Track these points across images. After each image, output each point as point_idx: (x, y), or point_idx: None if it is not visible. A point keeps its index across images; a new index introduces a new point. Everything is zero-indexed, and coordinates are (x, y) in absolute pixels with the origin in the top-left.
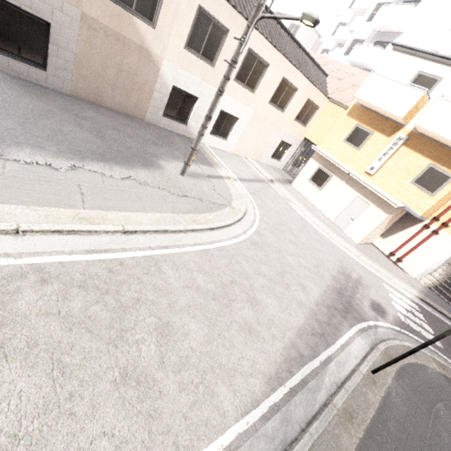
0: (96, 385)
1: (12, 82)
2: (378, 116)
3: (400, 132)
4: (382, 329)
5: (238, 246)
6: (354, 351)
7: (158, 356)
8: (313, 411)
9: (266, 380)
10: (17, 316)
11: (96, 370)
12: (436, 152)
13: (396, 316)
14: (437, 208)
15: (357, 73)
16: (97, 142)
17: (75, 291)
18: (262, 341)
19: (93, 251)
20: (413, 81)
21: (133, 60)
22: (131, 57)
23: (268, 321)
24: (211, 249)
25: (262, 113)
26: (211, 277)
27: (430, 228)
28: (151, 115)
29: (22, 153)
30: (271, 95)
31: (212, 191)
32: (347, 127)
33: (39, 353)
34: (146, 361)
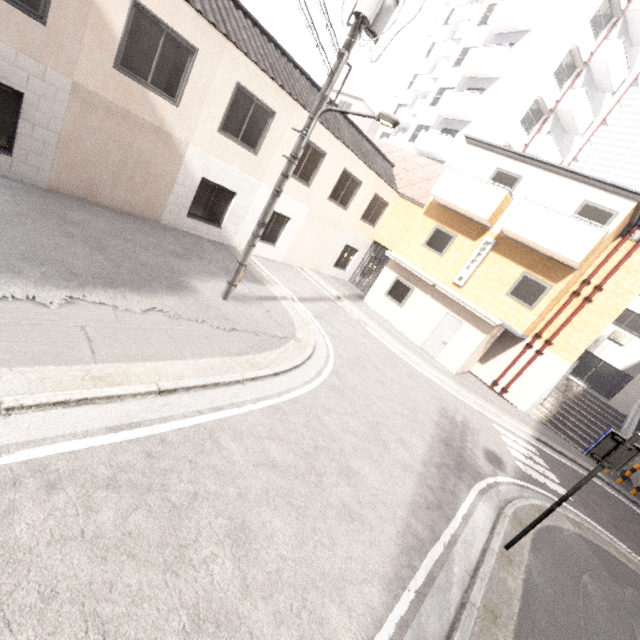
0: None
1: None
2: (460, 217)
3: (486, 235)
4: (504, 486)
5: (314, 395)
6: (479, 523)
7: (238, 578)
8: (450, 619)
9: (385, 586)
10: (16, 552)
11: (153, 618)
12: (528, 259)
13: (515, 465)
14: (537, 324)
15: (427, 164)
16: (99, 259)
17: (102, 495)
18: (369, 528)
19: (118, 428)
20: (492, 178)
21: (146, 145)
22: (143, 141)
23: (372, 498)
24: (280, 404)
25: (320, 212)
26: (288, 444)
27: (533, 348)
28: (170, 216)
29: None
30: (331, 190)
31: (268, 319)
32: (426, 229)
33: (62, 607)
34: (223, 589)
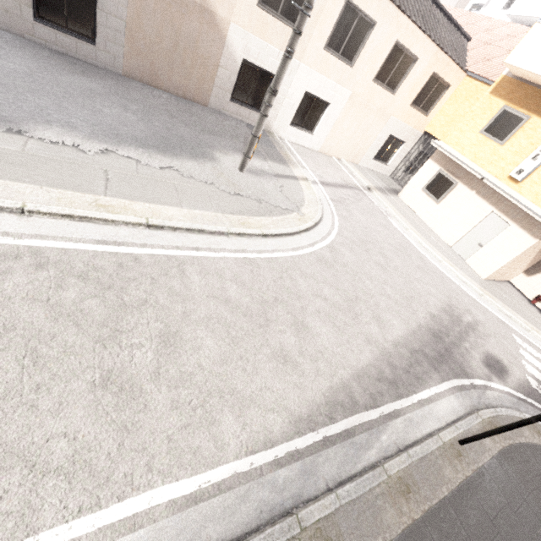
0: (70, 382)
1: (58, 59)
2: None
3: None
4: (495, 392)
5: (297, 260)
6: (438, 412)
7: (153, 366)
8: (352, 471)
9: (293, 421)
10: (0, 297)
11: (74, 367)
12: None
13: (524, 379)
14: None
15: (520, 32)
16: (141, 127)
17: (73, 281)
18: (300, 374)
19: (105, 243)
20: None
21: (193, 27)
22: (190, 22)
23: (316, 353)
24: (257, 259)
25: (363, 96)
26: (249, 290)
27: None
28: (215, 100)
29: (49, 132)
30: (377, 69)
31: (277, 192)
32: (489, 112)
33: (15, 337)
34: (138, 369)
